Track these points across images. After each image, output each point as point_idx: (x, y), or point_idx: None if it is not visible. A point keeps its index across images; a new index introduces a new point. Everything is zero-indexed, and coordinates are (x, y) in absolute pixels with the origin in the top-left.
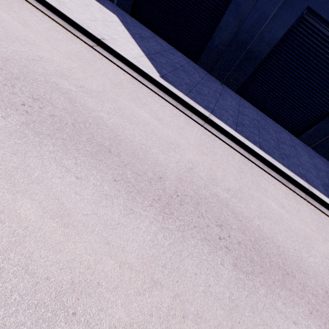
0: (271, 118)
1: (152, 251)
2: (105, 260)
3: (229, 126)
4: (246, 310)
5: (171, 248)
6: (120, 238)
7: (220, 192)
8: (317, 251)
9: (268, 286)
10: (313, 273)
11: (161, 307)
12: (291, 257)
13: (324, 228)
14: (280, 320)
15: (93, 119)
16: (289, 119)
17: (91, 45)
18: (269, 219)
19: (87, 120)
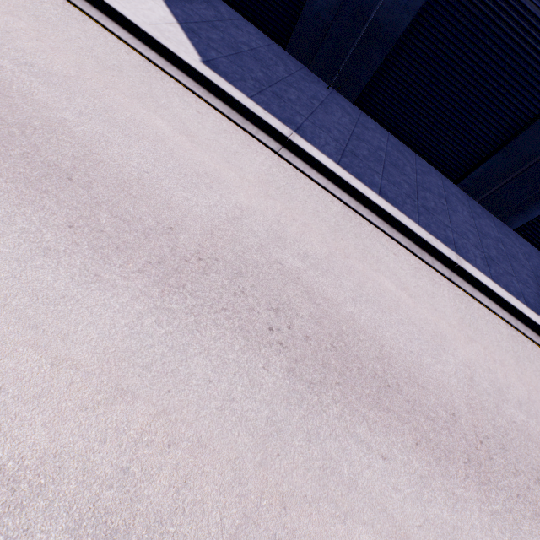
0: (415, 151)
1: (127, 342)
2: (21, 354)
3: (326, 154)
4: (296, 438)
5: (168, 339)
6: (63, 319)
7: (288, 258)
8: (452, 355)
9: (348, 403)
10: (437, 387)
11: (126, 430)
12: (401, 363)
13: (473, 323)
14: (358, 452)
15: (43, 122)
16: (443, 151)
17: None
18: (374, 305)
19: (30, 121)
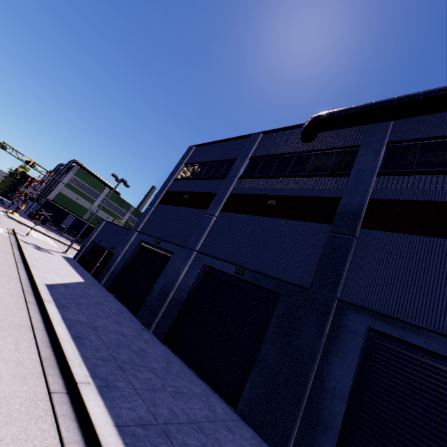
0: (203, 378)
1: None
2: None
3: (62, 313)
4: None
5: None
6: None
7: None
8: None
9: None
10: None
11: None
12: None
13: None
14: None
15: None
16: (222, 375)
17: (18, 266)
18: None
19: None
